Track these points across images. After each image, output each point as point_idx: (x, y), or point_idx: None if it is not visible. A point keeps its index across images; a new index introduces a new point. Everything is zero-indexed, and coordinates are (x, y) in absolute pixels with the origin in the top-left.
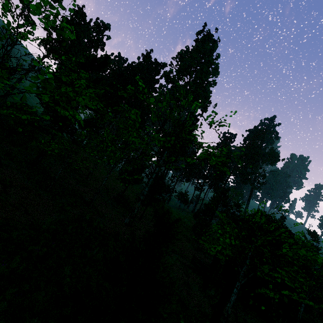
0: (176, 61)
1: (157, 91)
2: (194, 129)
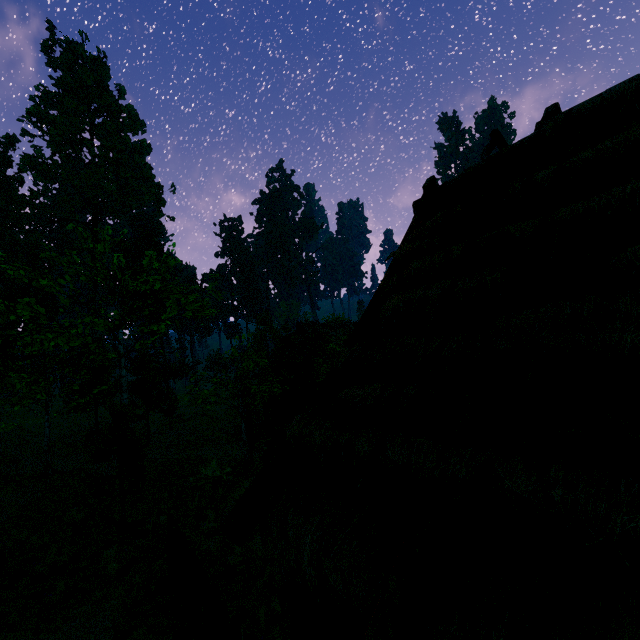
0: (36, 126)
1: (33, 202)
2: (162, 245)
